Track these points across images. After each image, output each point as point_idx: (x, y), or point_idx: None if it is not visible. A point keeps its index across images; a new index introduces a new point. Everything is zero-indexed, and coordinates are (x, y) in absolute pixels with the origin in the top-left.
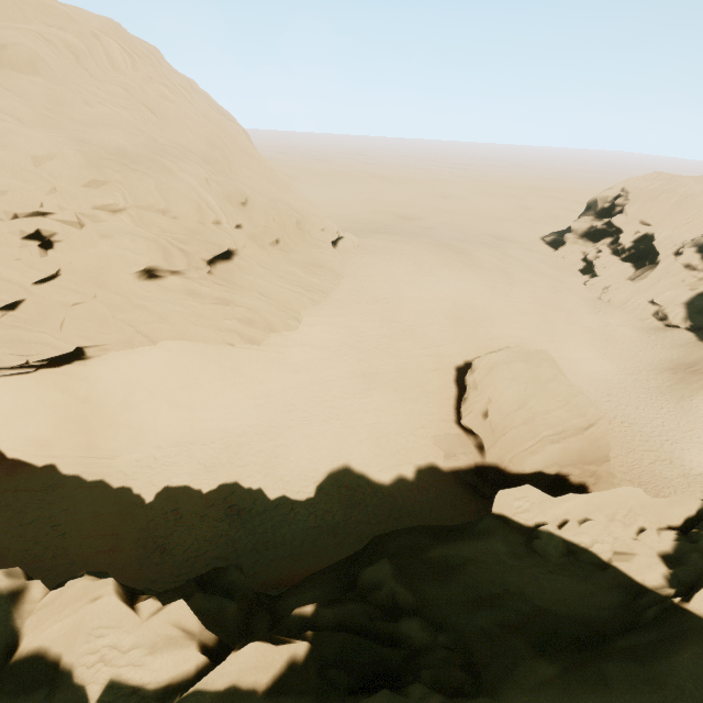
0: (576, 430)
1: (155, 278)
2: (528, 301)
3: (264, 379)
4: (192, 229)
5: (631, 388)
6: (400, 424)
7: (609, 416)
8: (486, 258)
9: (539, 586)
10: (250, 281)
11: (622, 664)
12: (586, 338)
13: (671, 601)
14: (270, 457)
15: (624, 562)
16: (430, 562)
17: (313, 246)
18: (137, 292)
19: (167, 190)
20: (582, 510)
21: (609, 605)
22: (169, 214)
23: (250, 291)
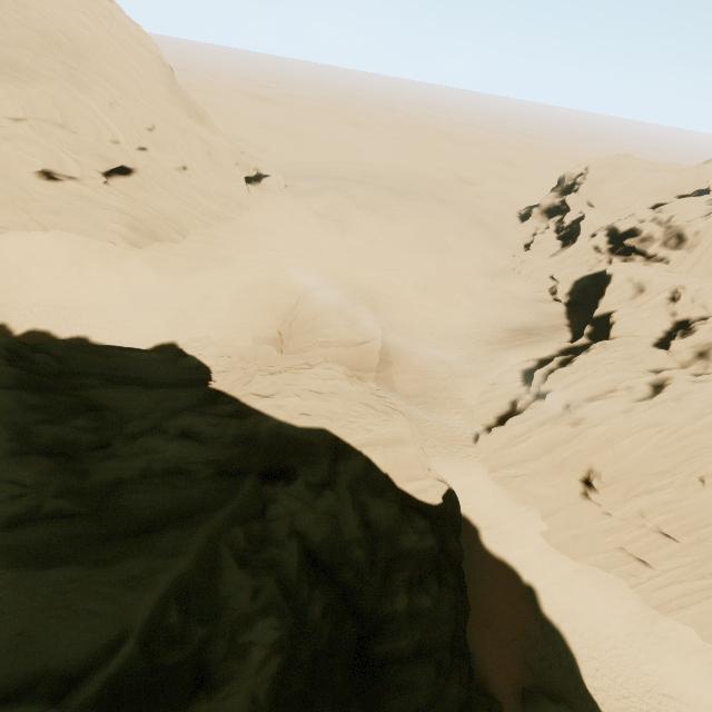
0: (350, 343)
1: (55, 180)
2: (421, 257)
3: (136, 274)
4: (89, 144)
5: (465, 337)
6: (232, 323)
7: (424, 352)
8: (413, 216)
9: (154, 371)
10: (146, 197)
11: (135, 387)
12: (458, 296)
13: (208, 382)
14: (119, 327)
15: (218, 373)
16: (99, 351)
17: (223, 178)
18: (37, 189)
19: (65, 108)
20: (230, 352)
21: (181, 383)
22: (68, 129)
23: (143, 205)
